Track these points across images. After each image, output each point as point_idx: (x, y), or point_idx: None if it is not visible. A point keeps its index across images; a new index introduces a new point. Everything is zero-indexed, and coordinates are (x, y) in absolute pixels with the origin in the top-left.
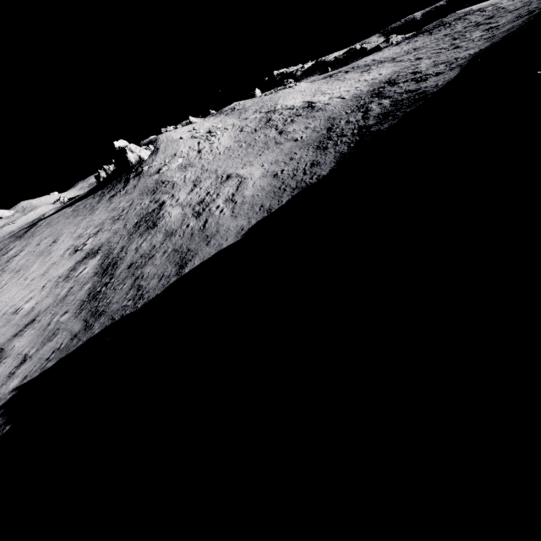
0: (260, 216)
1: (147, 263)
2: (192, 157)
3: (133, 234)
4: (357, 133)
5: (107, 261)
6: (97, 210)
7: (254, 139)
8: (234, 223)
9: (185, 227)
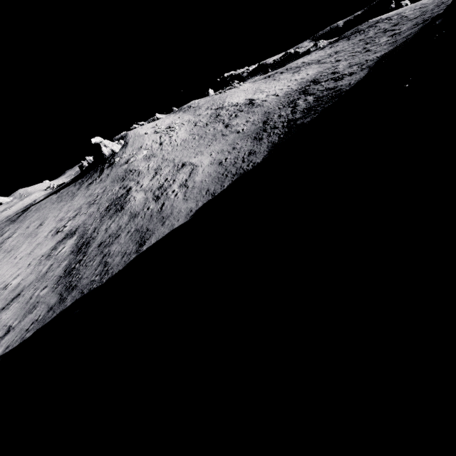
0: (206, 199)
1: (114, 242)
2: (155, 149)
3: (104, 216)
4: (287, 125)
5: (82, 241)
6: (77, 196)
7: (205, 132)
8: (185, 206)
9: (146, 210)
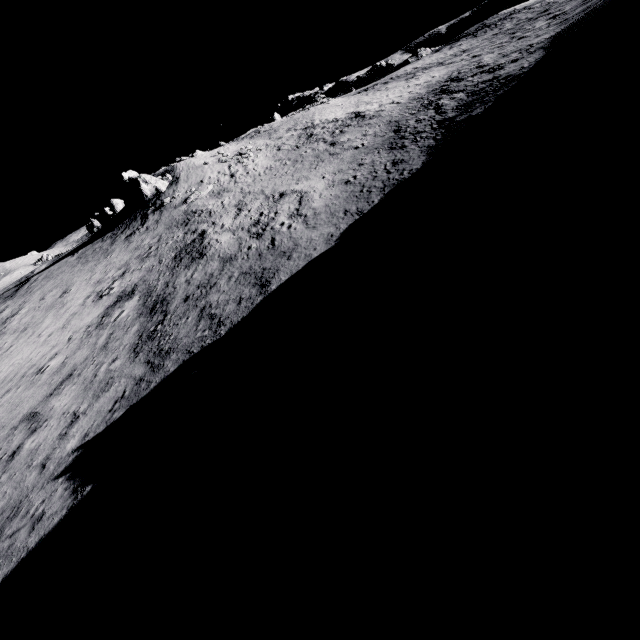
0: (351, 220)
1: (210, 292)
2: (224, 182)
3: (176, 268)
4: (439, 126)
5: (151, 299)
6: (113, 252)
7: (299, 155)
8: (316, 233)
9: (247, 250)
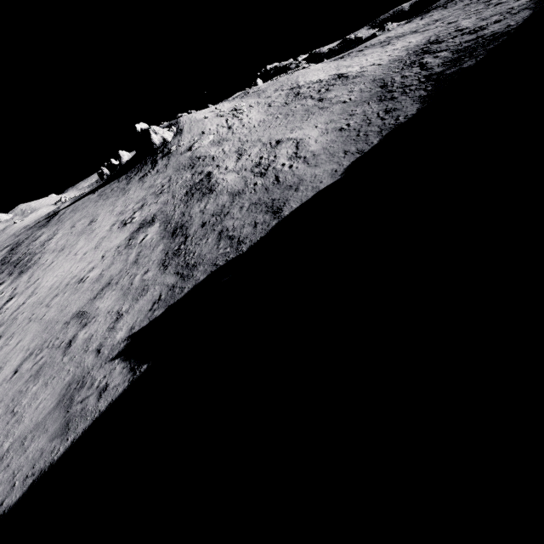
0: (352, 158)
1: (225, 219)
2: (223, 133)
3: (189, 201)
4: (427, 80)
5: (171, 226)
6: (130, 190)
7: (290, 110)
8: (319, 170)
9: (253, 186)
